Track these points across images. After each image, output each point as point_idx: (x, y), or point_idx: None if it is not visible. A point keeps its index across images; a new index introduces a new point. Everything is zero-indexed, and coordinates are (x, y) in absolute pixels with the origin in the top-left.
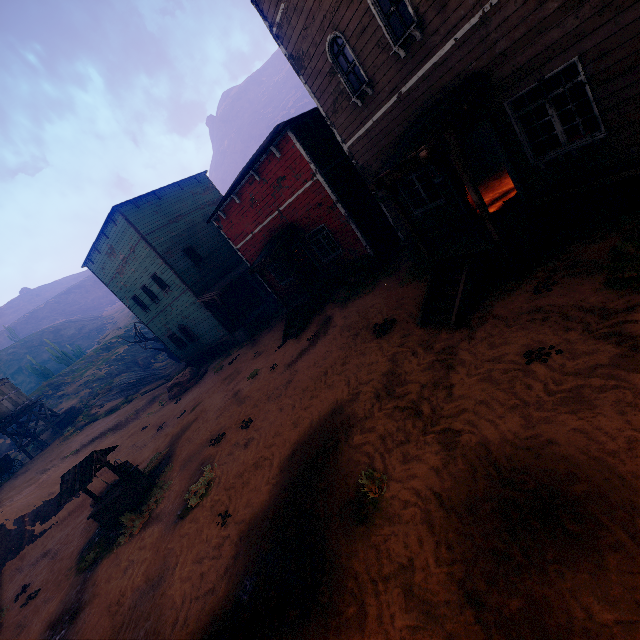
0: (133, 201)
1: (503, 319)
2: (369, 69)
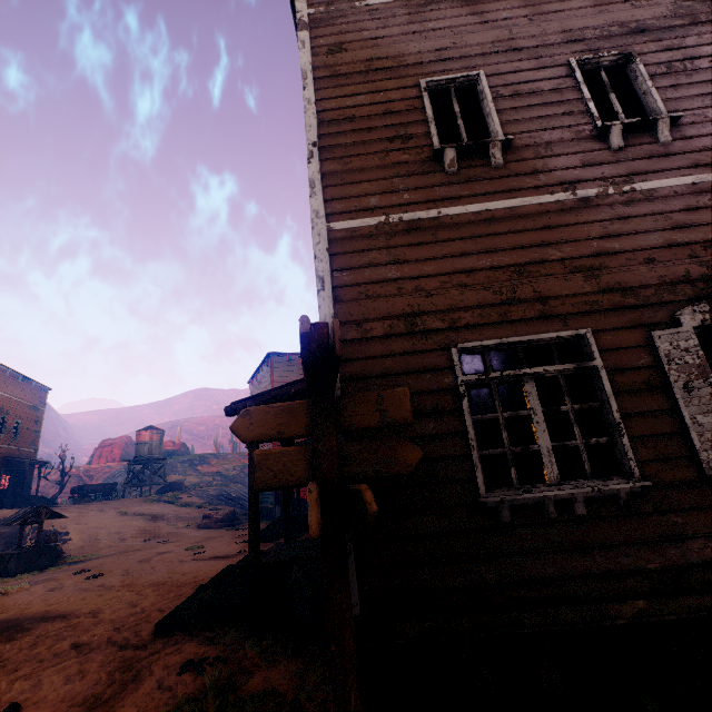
0: (288, 354)
1: (141, 660)
2: None
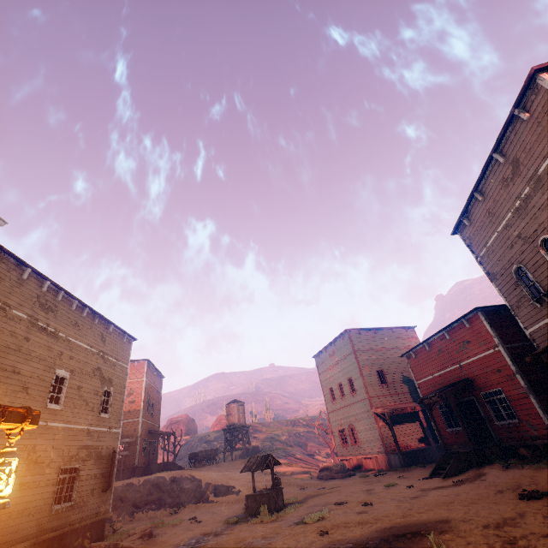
0: (358, 329)
1: None
2: (545, 286)
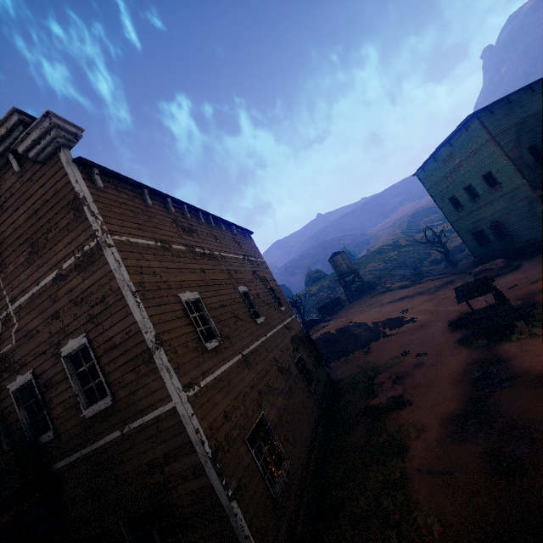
0: (489, 108)
1: None
2: None
